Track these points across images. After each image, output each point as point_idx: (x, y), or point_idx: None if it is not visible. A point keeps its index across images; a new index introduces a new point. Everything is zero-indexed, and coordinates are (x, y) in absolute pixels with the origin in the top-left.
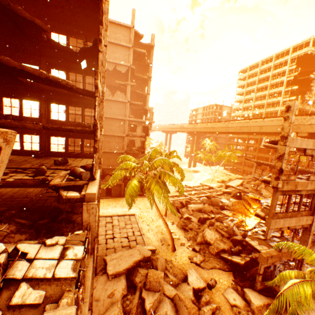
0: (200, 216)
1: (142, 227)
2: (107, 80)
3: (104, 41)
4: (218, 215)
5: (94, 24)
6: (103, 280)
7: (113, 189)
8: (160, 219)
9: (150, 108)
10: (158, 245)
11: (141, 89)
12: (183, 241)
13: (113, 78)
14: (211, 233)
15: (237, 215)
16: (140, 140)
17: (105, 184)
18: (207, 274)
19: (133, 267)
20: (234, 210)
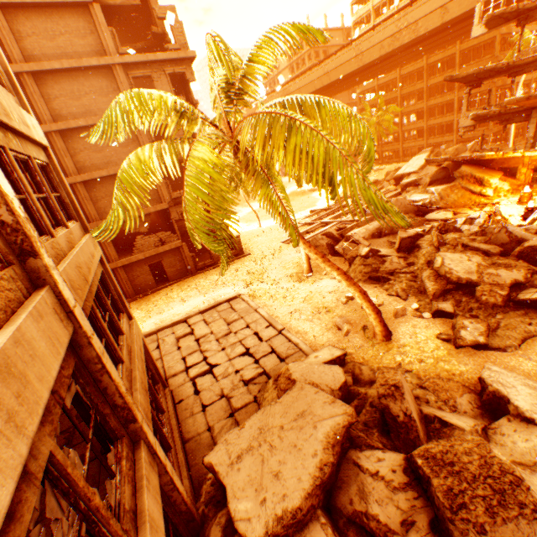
0: (402, 237)
1: (272, 315)
2: None
3: None
4: (427, 227)
5: None
6: None
7: (167, 265)
8: (302, 284)
9: (168, 10)
10: (338, 341)
11: None
12: (394, 306)
13: None
14: (458, 258)
15: (464, 213)
16: None
17: (104, 222)
18: (530, 363)
19: (335, 464)
20: (448, 207)
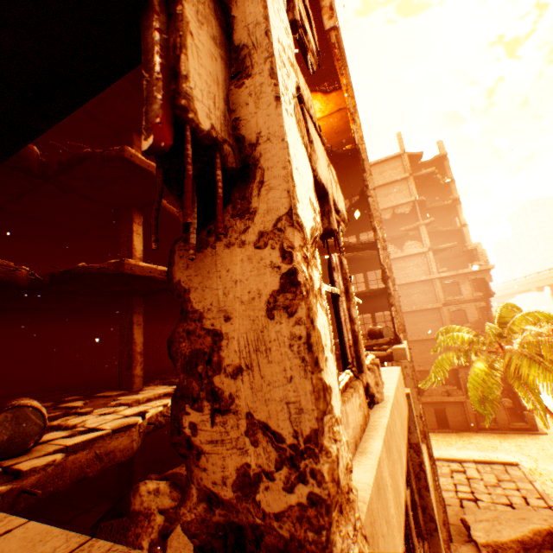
0: None
1: (547, 493)
2: (386, 235)
3: (370, 186)
4: None
5: (355, 177)
6: (468, 552)
7: (448, 413)
8: None
9: (475, 244)
10: None
11: (448, 223)
12: None
13: (394, 228)
14: None
15: None
16: (475, 307)
17: (424, 380)
18: None
19: (533, 541)
20: None
